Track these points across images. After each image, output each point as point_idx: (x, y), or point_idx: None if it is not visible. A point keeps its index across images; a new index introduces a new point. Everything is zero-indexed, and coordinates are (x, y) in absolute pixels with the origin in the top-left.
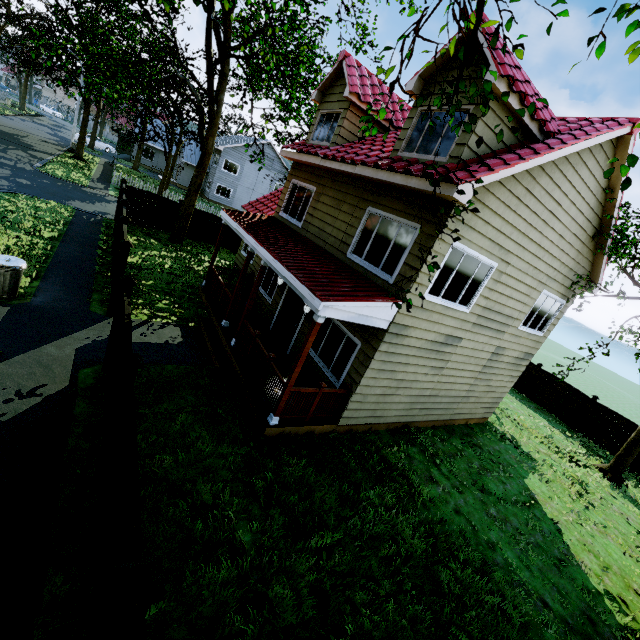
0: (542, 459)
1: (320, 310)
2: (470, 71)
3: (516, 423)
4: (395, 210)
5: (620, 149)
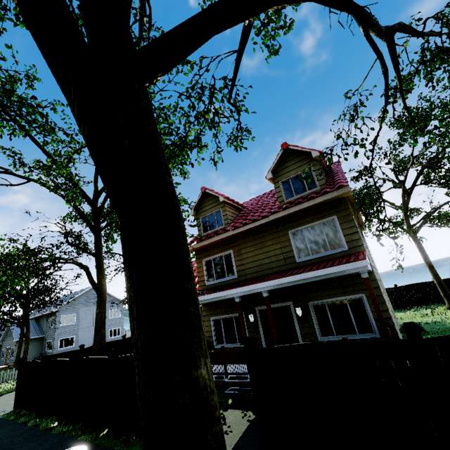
0: (439, 320)
1: (367, 266)
2: (296, 159)
3: (400, 319)
4: (310, 221)
5: None
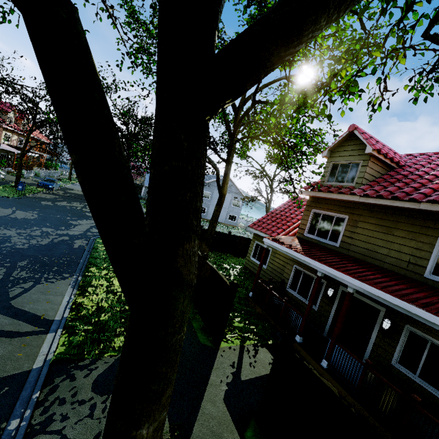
0: None
1: None
2: None
3: None
4: None
5: None
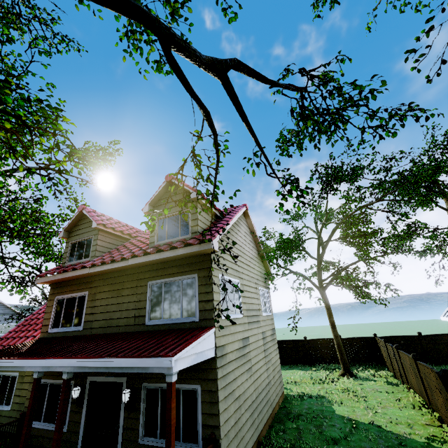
0: (325, 392)
1: (173, 366)
2: (178, 196)
3: (294, 383)
4: (172, 274)
5: (246, 216)
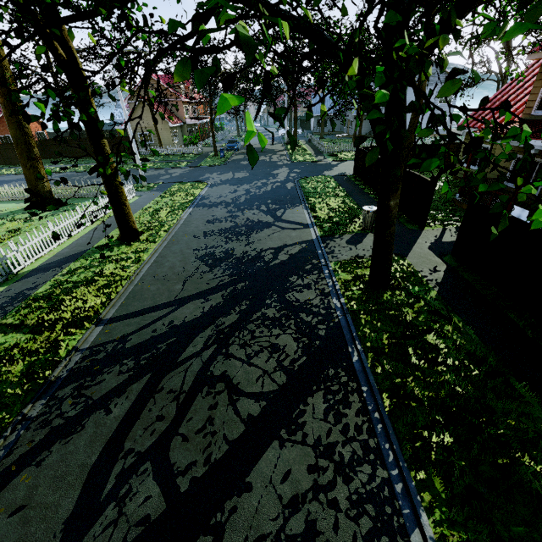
0: None
1: None
2: None
3: None
4: None
5: None
